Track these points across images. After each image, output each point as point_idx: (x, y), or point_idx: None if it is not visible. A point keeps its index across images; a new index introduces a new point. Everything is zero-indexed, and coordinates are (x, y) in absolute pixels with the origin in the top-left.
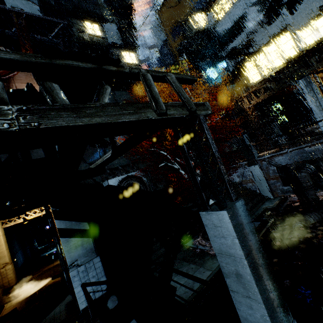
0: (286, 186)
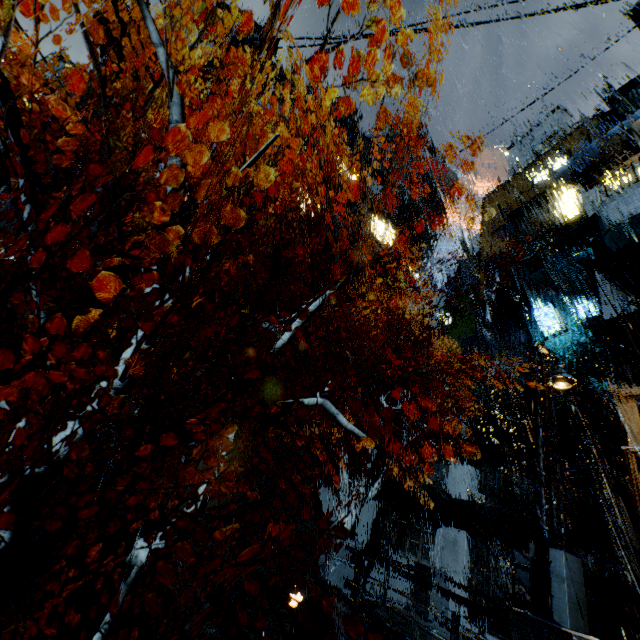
0: None
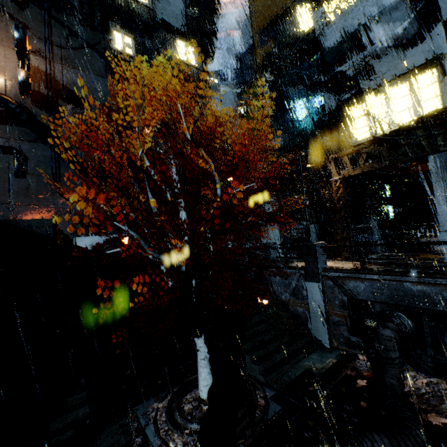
0: (356, 336)
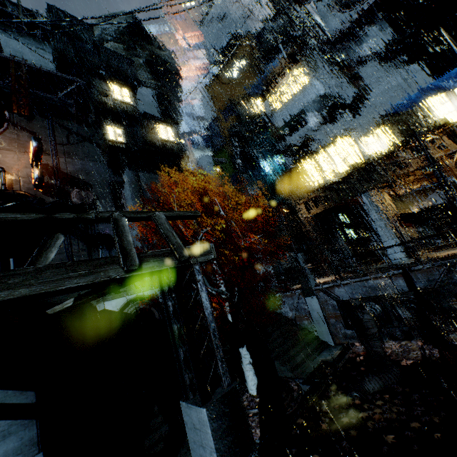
0: (350, 329)
